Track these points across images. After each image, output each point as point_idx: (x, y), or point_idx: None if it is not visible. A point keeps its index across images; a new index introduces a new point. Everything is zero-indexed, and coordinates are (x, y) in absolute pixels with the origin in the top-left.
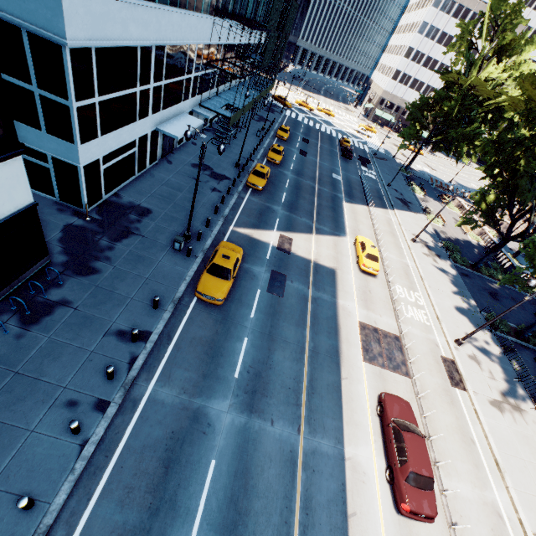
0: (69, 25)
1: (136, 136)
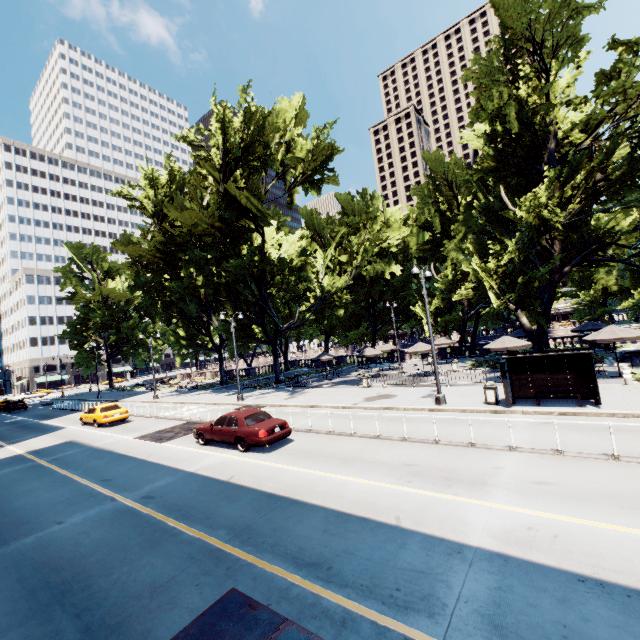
0: None
1: None
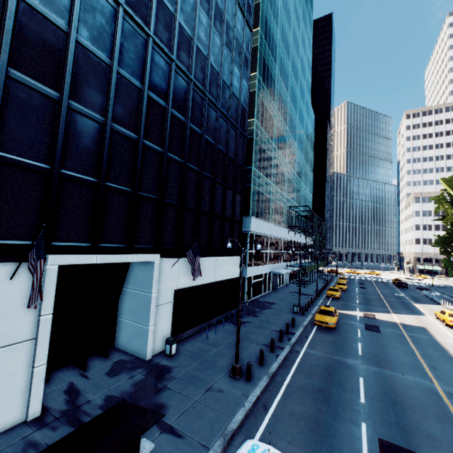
0: (251, 226)
1: (263, 272)
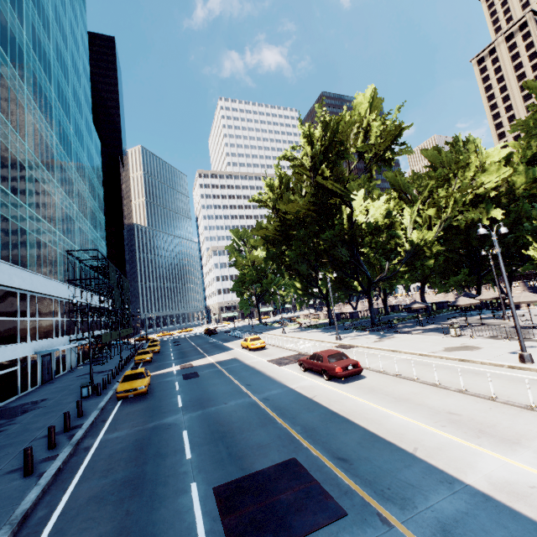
0: None
1: (17, 356)
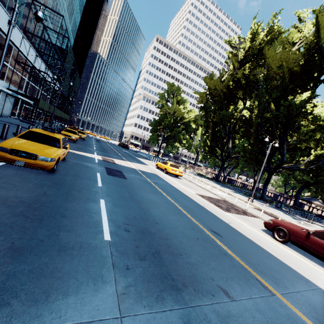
0: None
1: None
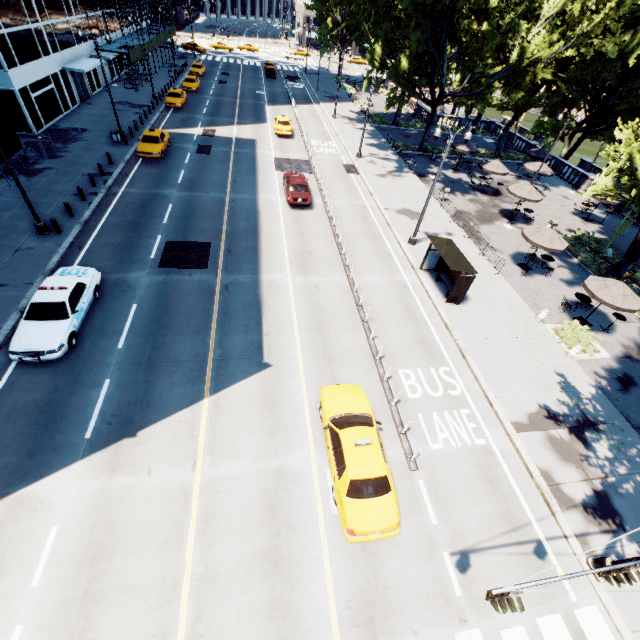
0: None
1: (48, 73)
